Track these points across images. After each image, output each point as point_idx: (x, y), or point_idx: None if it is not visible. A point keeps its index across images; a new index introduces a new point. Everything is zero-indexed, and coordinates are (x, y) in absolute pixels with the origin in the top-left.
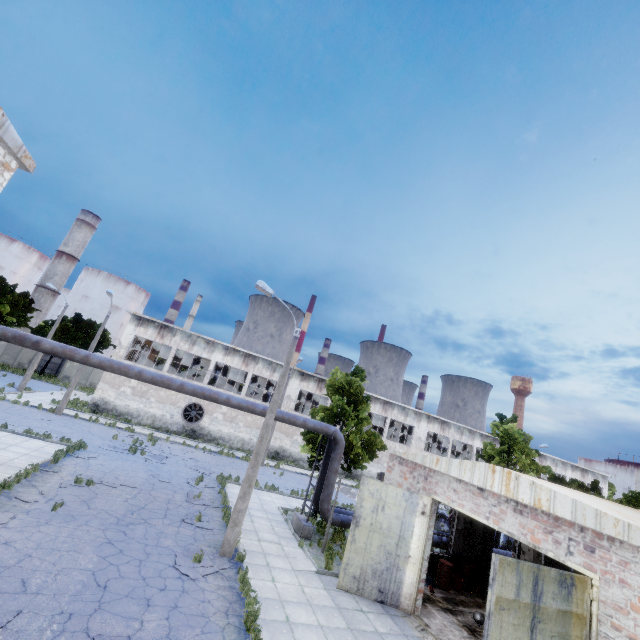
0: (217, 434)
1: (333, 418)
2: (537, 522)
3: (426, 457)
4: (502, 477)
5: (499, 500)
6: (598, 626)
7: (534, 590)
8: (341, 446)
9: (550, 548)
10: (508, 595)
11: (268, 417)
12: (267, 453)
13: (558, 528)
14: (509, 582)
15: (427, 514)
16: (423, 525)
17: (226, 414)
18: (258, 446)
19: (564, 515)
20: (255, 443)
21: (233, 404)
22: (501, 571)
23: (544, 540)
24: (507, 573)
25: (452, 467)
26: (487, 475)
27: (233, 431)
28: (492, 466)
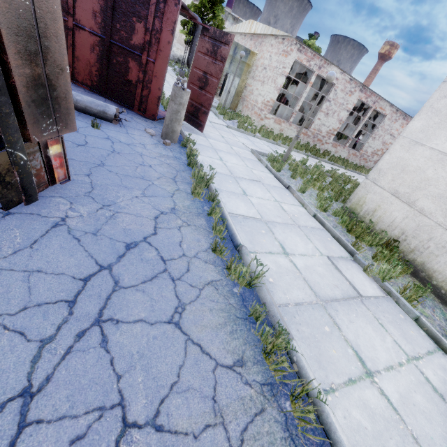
0: None
1: (199, 13)
2: (254, 41)
3: (233, 27)
4: (250, 25)
5: (248, 38)
6: (253, 68)
7: (234, 51)
8: (200, 29)
9: (253, 49)
10: None
11: None
12: (173, 59)
13: (257, 40)
14: None
15: None
16: None
17: None
18: None
19: (258, 32)
20: None
21: None
22: None
23: (253, 47)
24: None
25: (239, 28)
26: (247, 26)
27: None
28: (250, 21)
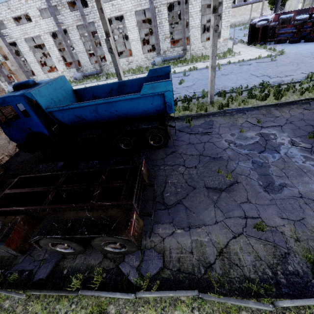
0: (230, 23)
1: None
2: None
3: None
4: None
5: None
6: None
7: (312, 1)
8: None
9: None
10: (307, 3)
11: (263, 0)
12: (248, 22)
13: None
14: (308, 1)
15: (302, 2)
16: (300, 5)
17: (232, 15)
18: (262, 8)
19: None
20: (243, 20)
21: (251, 3)
22: (307, 0)
23: None
24: (308, 0)
25: None
26: None
27: (235, 20)
28: None
